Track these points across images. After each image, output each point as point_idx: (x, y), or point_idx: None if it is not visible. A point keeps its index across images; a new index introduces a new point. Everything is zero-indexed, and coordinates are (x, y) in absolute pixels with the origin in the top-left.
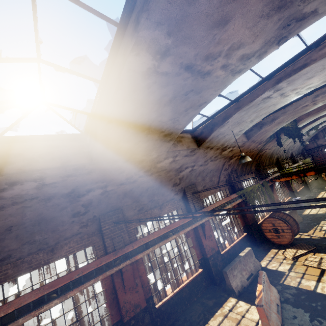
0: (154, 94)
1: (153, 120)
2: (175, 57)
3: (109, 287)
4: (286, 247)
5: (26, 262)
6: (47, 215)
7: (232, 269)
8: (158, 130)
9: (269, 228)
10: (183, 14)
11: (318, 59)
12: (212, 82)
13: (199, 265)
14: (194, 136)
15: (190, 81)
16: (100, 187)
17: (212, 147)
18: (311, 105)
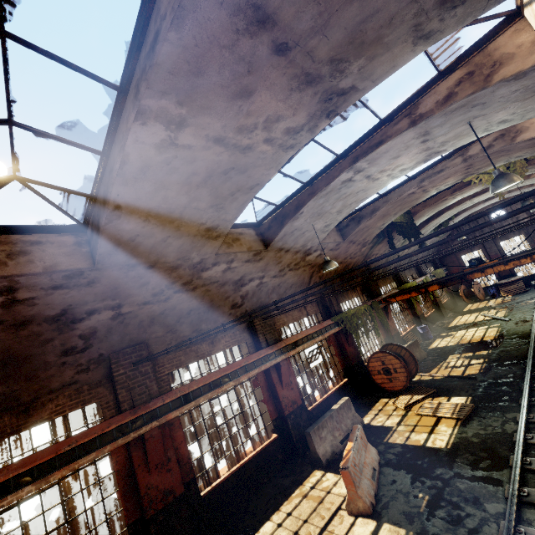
0: (178, 172)
1: (185, 206)
2: (196, 128)
3: (123, 466)
4: (399, 394)
5: None
6: (18, 351)
7: (319, 428)
8: (196, 221)
9: (378, 369)
10: (192, 84)
11: (393, 136)
12: (259, 158)
13: (274, 428)
14: (260, 232)
15: (226, 156)
16: (109, 307)
17: (288, 250)
18: (421, 193)
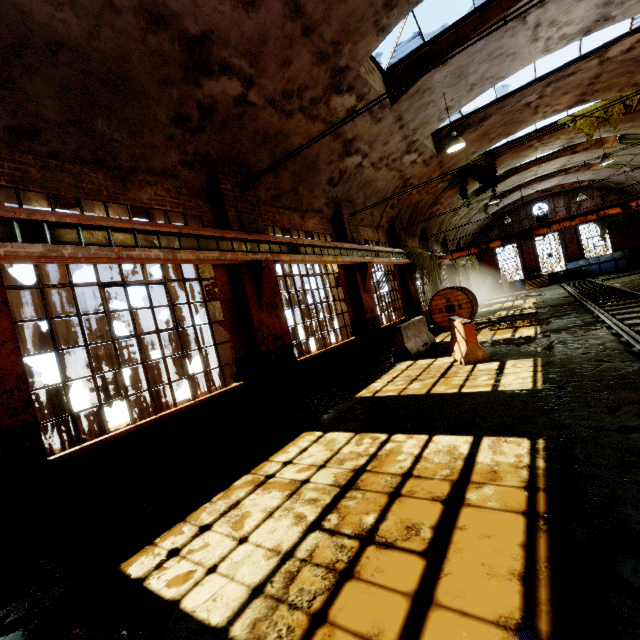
0: None
1: None
2: None
3: (228, 298)
4: None
5: (70, 174)
6: (134, 73)
7: (406, 327)
8: None
9: (440, 307)
10: None
11: None
12: None
13: (352, 332)
14: (387, 84)
15: None
16: (241, 76)
17: (403, 126)
18: (532, 111)
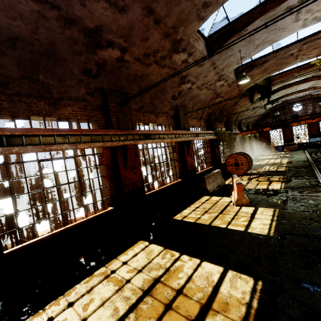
0: None
1: None
2: None
3: (109, 163)
4: (241, 176)
5: (25, 103)
6: (59, 50)
7: (208, 177)
8: None
9: (231, 163)
10: None
11: None
12: None
13: (179, 176)
14: (207, 45)
15: None
16: (120, 47)
17: (215, 67)
18: (294, 58)
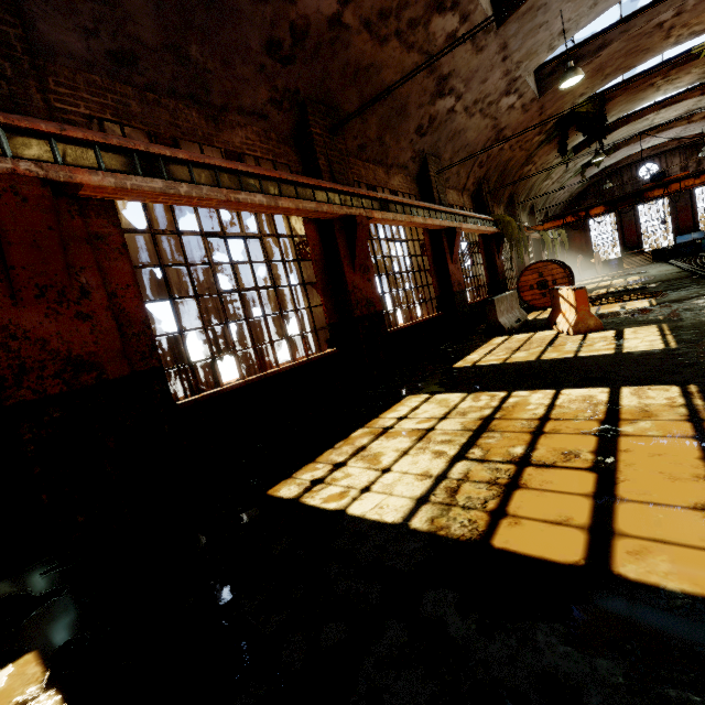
0: None
1: None
2: None
3: (319, 258)
4: None
5: (166, 109)
6: None
7: (499, 300)
8: None
9: (531, 284)
10: None
11: None
12: None
13: (437, 306)
14: (493, 1)
15: None
16: None
17: (506, 58)
18: (663, 35)
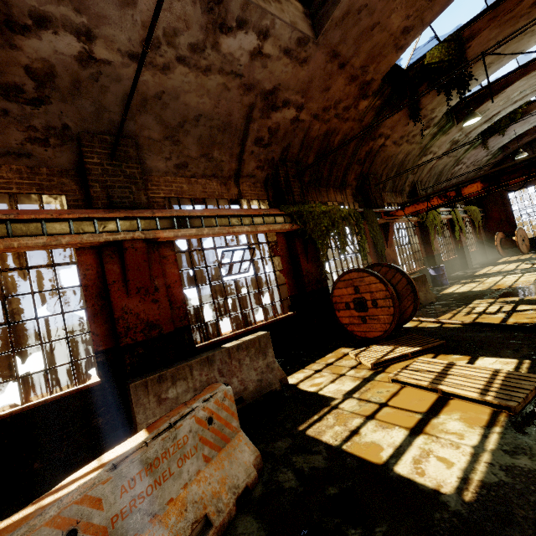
0: None
1: None
2: None
3: None
4: (374, 343)
5: None
6: None
7: (163, 379)
8: None
9: (346, 300)
10: None
11: None
12: None
13: (97, 368)
14: None
15: None
16: None
17: None
18: None
